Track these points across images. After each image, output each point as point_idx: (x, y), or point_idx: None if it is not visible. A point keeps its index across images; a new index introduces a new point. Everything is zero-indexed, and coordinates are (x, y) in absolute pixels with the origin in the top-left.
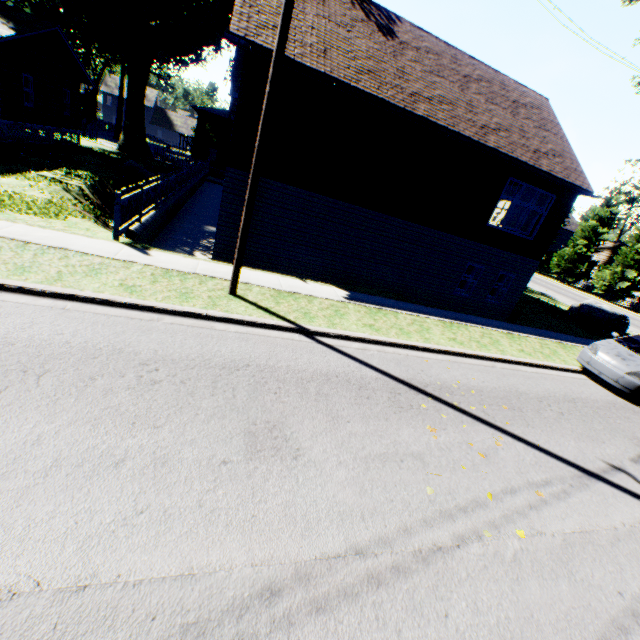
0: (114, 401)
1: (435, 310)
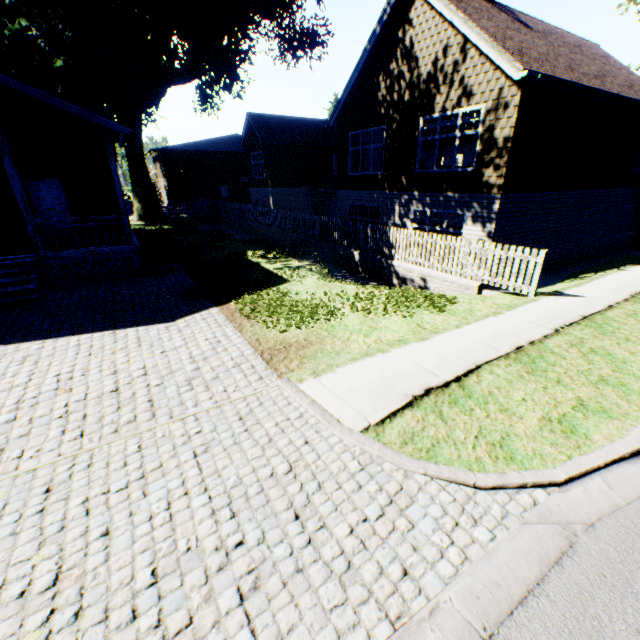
0: None
1: None
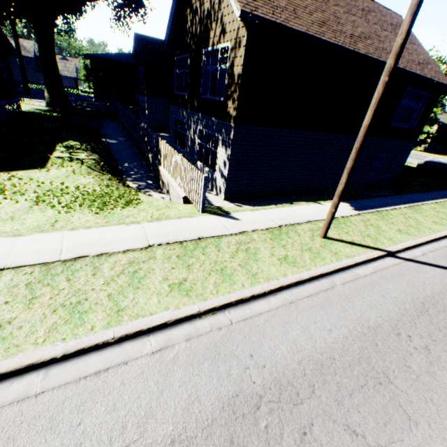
0: (446, 382)
1: (390, 199)
